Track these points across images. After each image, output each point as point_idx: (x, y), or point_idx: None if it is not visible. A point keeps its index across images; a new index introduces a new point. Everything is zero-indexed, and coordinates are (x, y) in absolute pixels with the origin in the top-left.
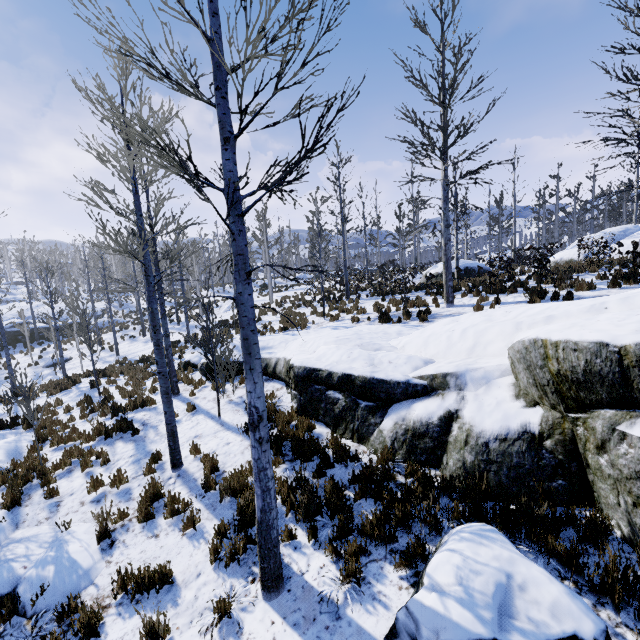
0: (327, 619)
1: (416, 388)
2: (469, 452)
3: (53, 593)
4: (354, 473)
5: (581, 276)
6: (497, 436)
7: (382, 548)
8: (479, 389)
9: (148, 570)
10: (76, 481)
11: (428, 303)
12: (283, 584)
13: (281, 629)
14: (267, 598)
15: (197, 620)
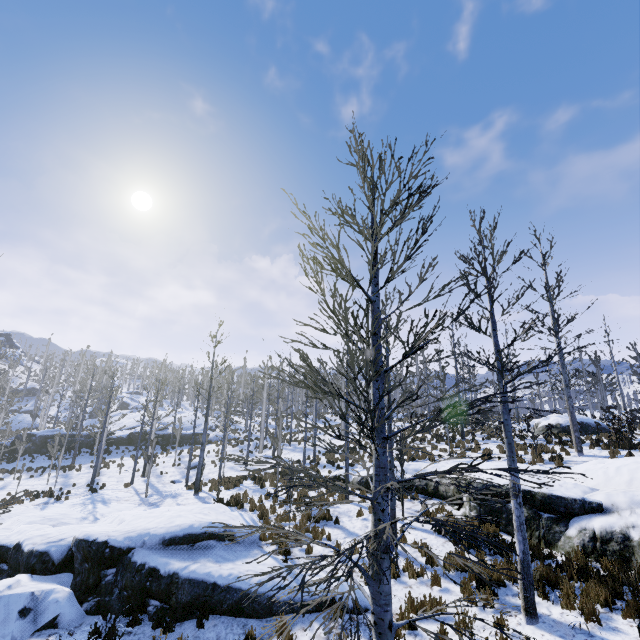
0: (583, 636)
1: (591, 505)
2: None
3: (362, 605)
4: (557, 562)
5: None
6: None
7: (605, 606)
8: None
9: (430, 597)
10: (317, 546)
11: (556, 450)
12: (538, 617)
13: (551, 638)
14: (530, 622)
15: (482, 630)
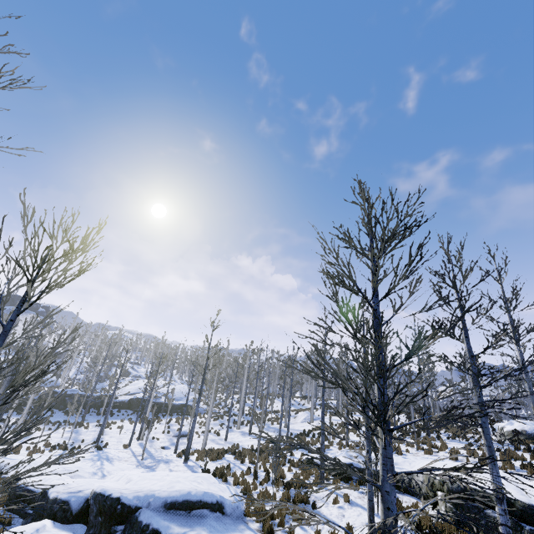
0: None
1: None
2: None
3: None
4: None
5: None
6: None
7: None
8: None
9: None
10: (297, 530)
11: (526, 458)
12: None
13: None
14: None
15: None
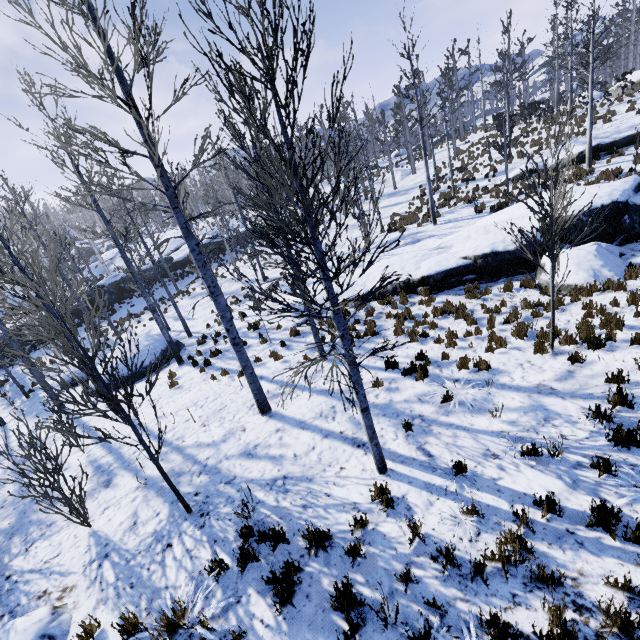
0: None
1: None
2: None
3: None
4: None
5: None
6: None
7: None
8: None
9: None
10: None
11: None
12: None
13: None
14: None
15: None
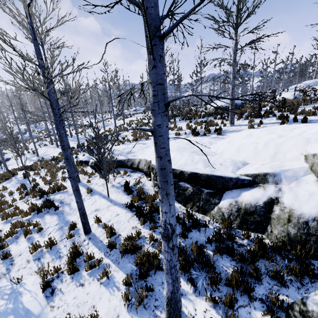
0: None
1: (243, 182)
2: (292, 227)
3: None
4: (209, 238)
5: (302, 107)
6: (315, 218)
7: (245, 296)
8: (291, 184)
9: None
10: (22, 245)
11: (219, 124)
12: None
13: None
14: None
15: None
